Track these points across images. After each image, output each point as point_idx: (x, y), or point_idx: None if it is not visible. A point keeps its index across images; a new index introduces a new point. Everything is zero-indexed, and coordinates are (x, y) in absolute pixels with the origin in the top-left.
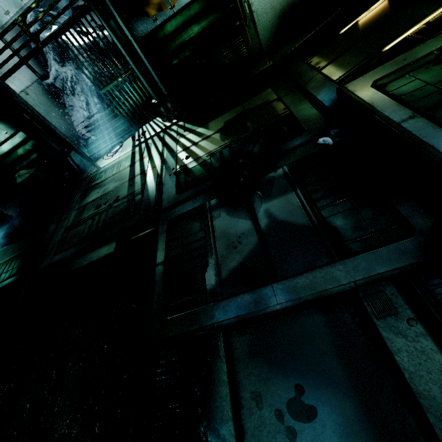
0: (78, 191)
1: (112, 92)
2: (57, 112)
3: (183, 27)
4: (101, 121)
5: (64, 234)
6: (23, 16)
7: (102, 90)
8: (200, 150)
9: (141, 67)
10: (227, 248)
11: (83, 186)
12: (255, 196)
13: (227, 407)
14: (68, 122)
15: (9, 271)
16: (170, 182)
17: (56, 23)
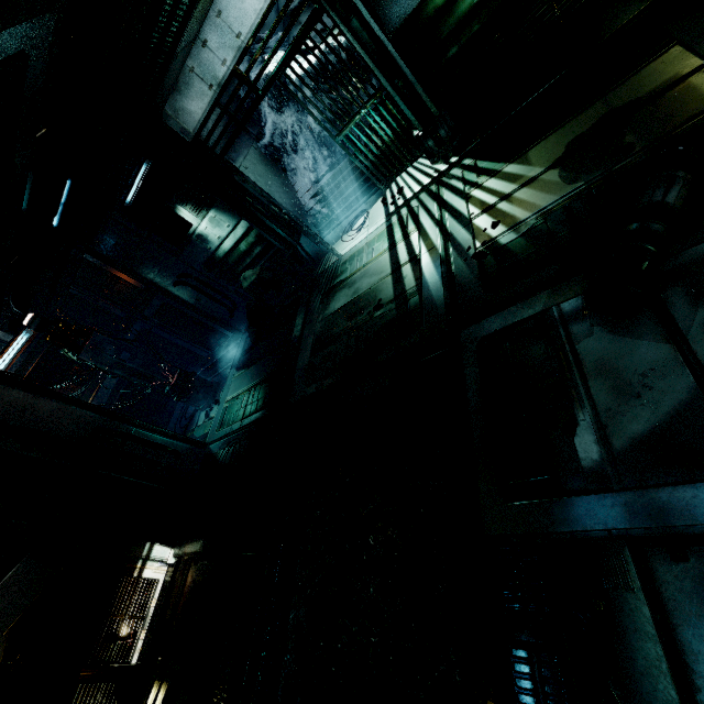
0: (316, 294)
1: (352, 135)
2: (278, 183)
3: None
4: (334, 184)
5: (312, 357)
6: (240, 60)
7: (338, 136)
8: (519, 209)
9: (398, 81)
10: (617, 395)
11: (321, 285)
12: (674, 293)
13: (663, 679)
14: (291, 195)
15: (254, 403)
16: (467, 273)
17: (267, 49)
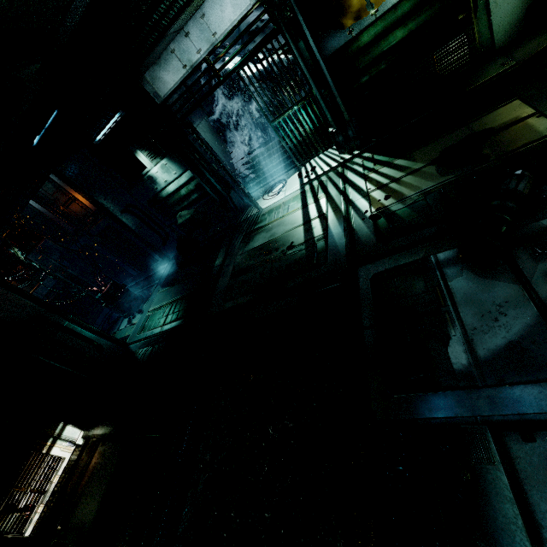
0: (238, 234)
1: (283, 123)
2: (220, 149)
3: (383, 34)
4: (262, 157)
5: (231, 280)
6: (211, 52)
7: (274, 121)
8: (406, 189)
9: (324, 90)
10: (480, 319)
11: (243, 229)
12: (520, 251)
13: (520, 533)
14: (228, 160)
15: (175, 313)
16: (364, 228)
17: (227, 54)
